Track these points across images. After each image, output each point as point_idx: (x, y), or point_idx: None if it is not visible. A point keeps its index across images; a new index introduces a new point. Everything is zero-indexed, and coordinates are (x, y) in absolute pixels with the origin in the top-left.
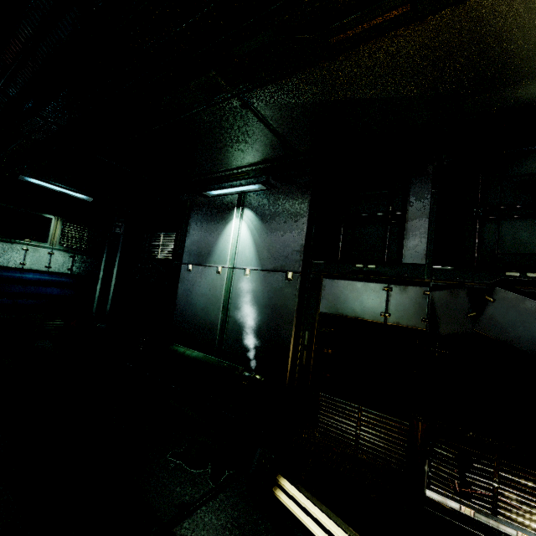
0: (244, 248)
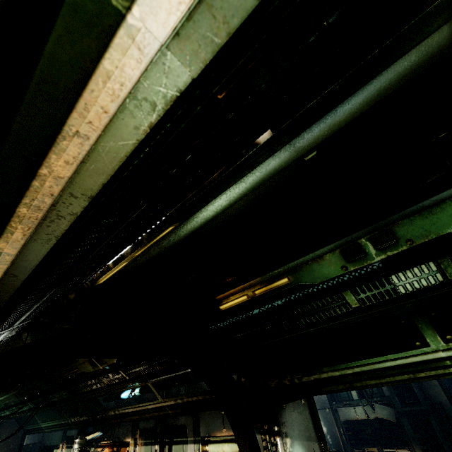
0: None
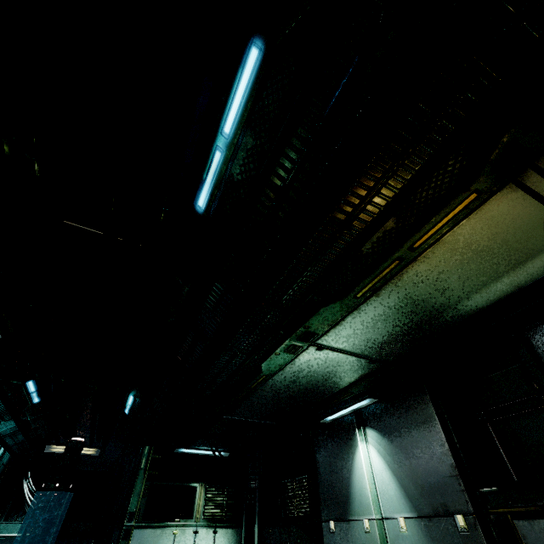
0: (384, 483)
